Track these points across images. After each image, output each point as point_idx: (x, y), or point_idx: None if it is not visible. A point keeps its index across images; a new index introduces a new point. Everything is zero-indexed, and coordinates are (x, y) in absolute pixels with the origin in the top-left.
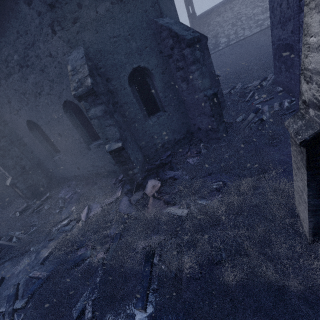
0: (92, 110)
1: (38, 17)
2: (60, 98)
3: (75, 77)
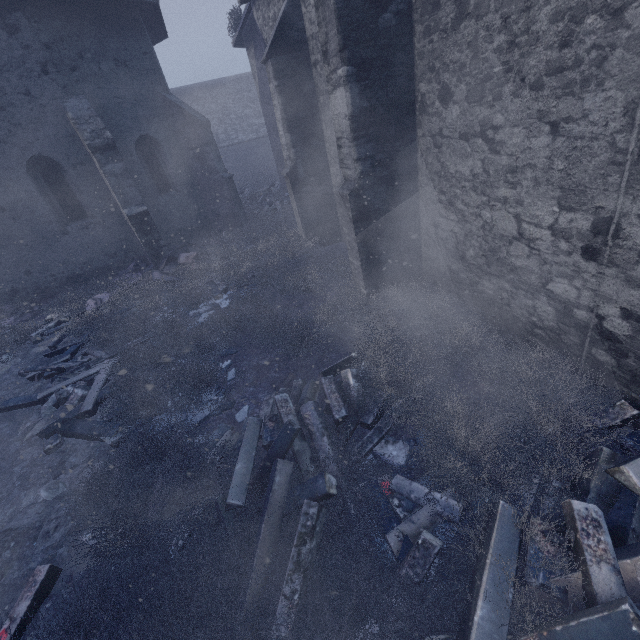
0: (110, 166)
1: (22, 49)
2: (25, 150)
3: (85, 127)
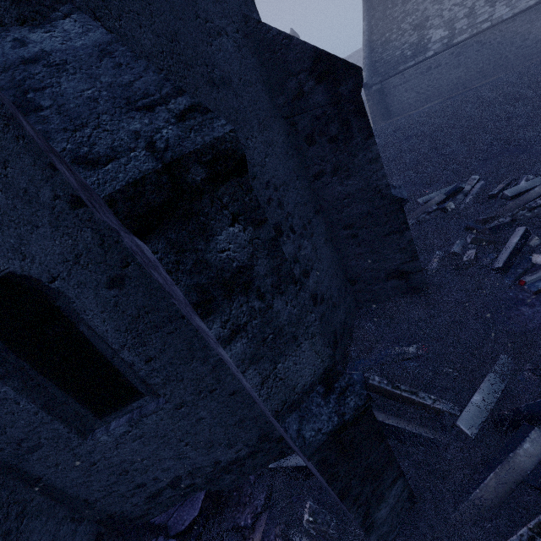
0: None
1: None
2: None
3: None
